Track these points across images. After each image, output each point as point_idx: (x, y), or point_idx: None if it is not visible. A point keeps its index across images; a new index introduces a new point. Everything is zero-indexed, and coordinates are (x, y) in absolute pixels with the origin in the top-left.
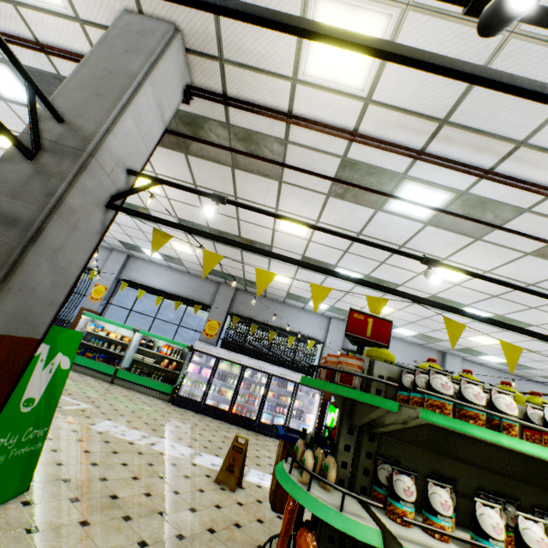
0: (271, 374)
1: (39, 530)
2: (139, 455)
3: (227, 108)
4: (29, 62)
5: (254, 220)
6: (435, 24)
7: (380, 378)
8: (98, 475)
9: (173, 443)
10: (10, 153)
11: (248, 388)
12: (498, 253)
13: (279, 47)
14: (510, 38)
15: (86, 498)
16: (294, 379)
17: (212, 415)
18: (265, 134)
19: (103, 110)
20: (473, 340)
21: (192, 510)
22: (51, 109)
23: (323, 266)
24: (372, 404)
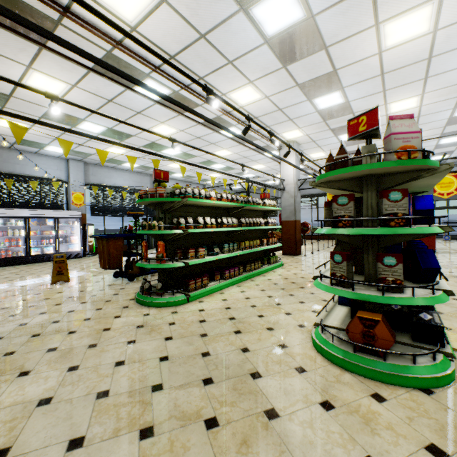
0: (27, 217)
1: None
2: None
3: None
4: None
5: None
6: (175, 15)
7: (168, 193)
8: None
9: None
10: None
11: (6, 235)
12: (188, 123)
13: None
14: (202, 38)
15: None
16: (53, 216)
17: None
18: (36, 8)
19: None
20: (171, 166)
21: (60, 293)
22: None
23: (71, 119)
24: (174, 201)
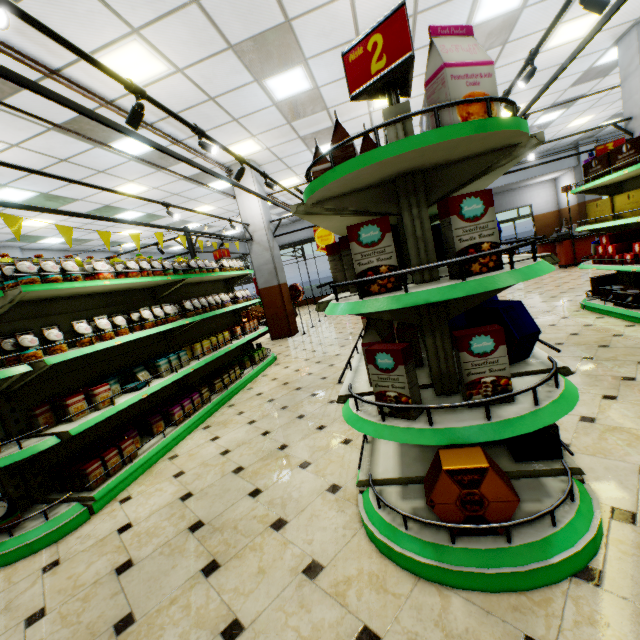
0: None
1: None
2: None
3: None
4: None
5: None
6: None
7: None
8: None
9: None
10: None
11: None
12: (22, 126)
13: None
14: None
15: None
16: None
17: None
18: None
19: None
20: (26, 225)
21: None
22: None
23: None
24: None
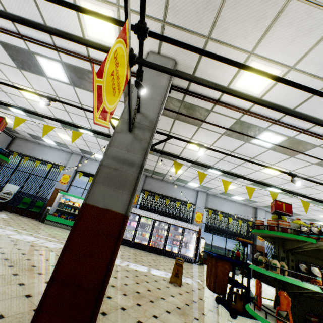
0: (169, 223)
1: (126, 309)
2: (128, 272)
3: (185, 94)
4: (77, 63)
5: (175, 143)
6: (301, 76)
7: (290, 229)
8: (122, 282)
9: (135, 264)
10: (120, 129)
11: (157, 231)
12: (299, 163)
13: (225, 75)
14: None
15: (128, 294)
16: (182, 226)
17: (139, 248)
18: (201, 106)
19: (155, 106)
20: None
21: (172, 296)
22: (139, 108)
23: None
24: (303, 240)
